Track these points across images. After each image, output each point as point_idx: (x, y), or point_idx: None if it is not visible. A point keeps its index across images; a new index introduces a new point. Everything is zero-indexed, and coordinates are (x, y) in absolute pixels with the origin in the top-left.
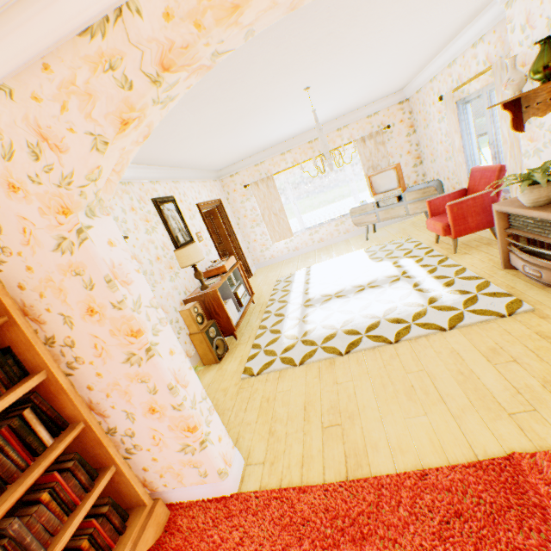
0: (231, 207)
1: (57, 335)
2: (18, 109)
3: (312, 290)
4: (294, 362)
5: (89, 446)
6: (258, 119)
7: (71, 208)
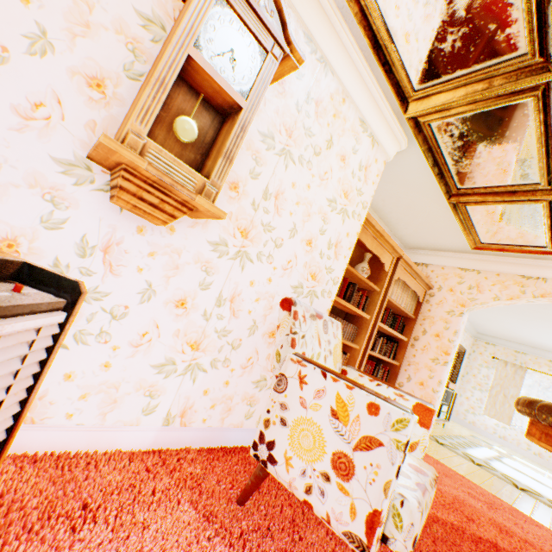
0: (466, 361)
1: (414, 333)
2: (476, 277)
3: (506, 460)
4: (473, 460)
5: (389, 372)
6: (551, 326)
7: (465, 306)
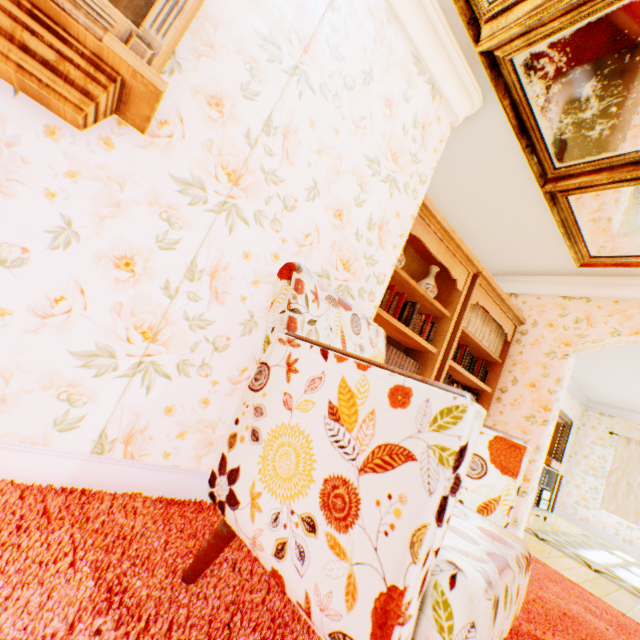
0: (574, 437)
1: (500, 383)
2: (585, 306)
3: (635, 570)
4: (588, 564)
5: None
6: None
7: (571, 345)
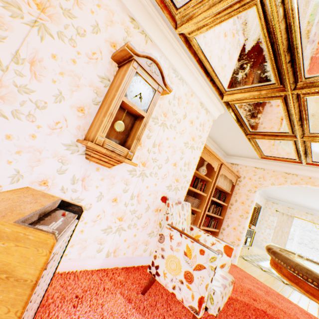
0: (262, 212)
1: (230, 201)
2: (263, 172)
3: None
4: (262, 268)
5: (218, 222)
6: (305, 195)
7: (257, 187)
